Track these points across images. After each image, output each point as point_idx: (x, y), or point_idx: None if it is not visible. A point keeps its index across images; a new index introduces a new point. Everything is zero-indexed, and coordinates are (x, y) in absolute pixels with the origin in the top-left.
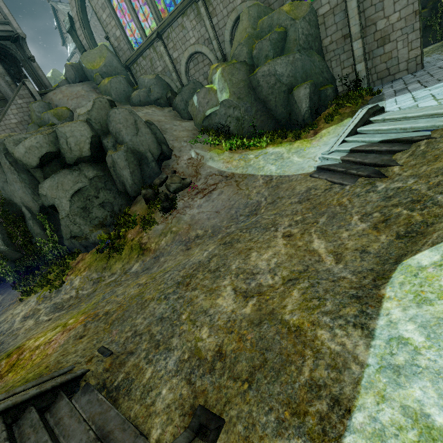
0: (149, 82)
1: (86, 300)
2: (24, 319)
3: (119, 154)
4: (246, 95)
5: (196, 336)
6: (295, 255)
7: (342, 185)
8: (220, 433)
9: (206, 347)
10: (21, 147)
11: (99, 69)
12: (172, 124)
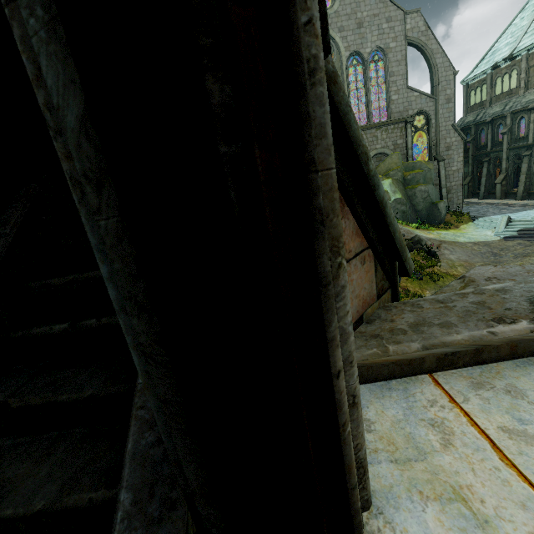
0: None
1: None
2: None
3: None
4: (407, 199)
5: None
6: None
7: None
8: None
9: None
10: None
11: None
12: None
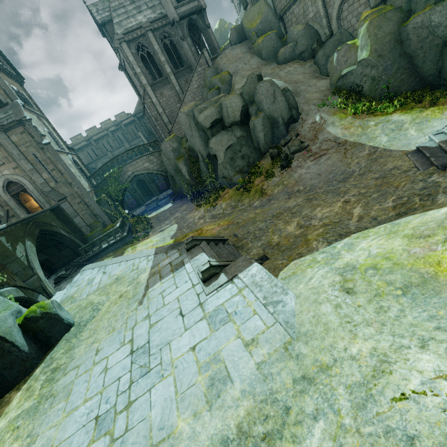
0: (297, 34)
1: (228, 216)
2: (199, 219)
3: (258, 120)
4: (389, 51)
5: (272, 237)
6: (340, 214)
7: (418, 170)
8: (267, 260)
9: (274, 241)
10: (202, 116)
11: (255, 28)
12: (308, 84)
